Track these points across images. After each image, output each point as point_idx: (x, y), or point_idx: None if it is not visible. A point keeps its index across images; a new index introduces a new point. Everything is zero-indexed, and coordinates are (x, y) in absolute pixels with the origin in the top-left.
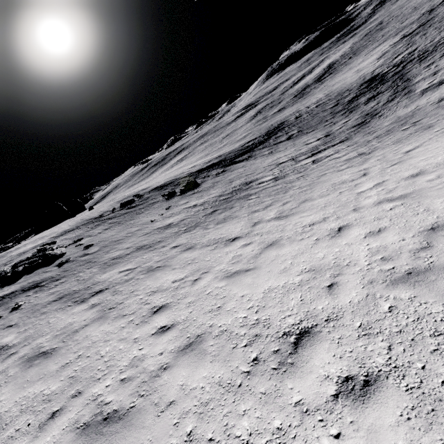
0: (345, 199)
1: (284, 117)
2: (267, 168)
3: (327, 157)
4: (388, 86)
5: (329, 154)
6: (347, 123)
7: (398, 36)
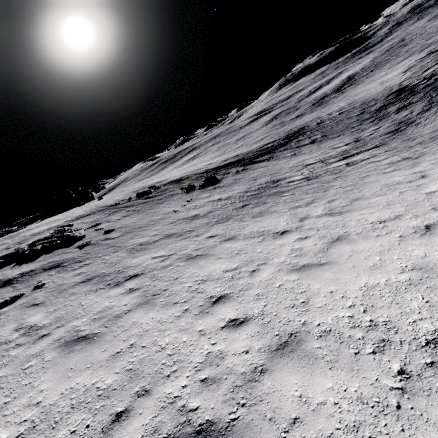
0: (413, 198)
1: (304, 123)
2: (293, 168)
3: (363, 161)
4: (421, 97)
5: (364, 158)
6: (378, 130)
7: (424, 52)
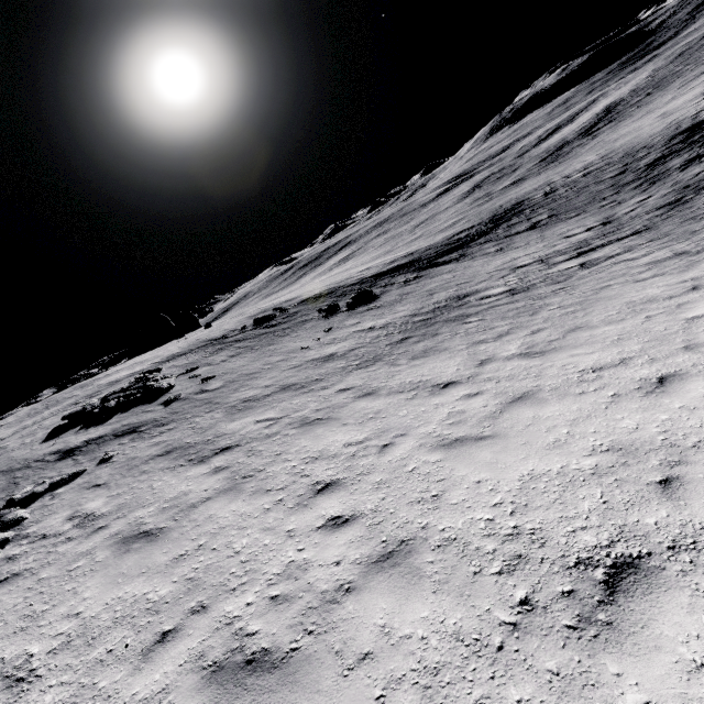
0: (662, 328)
1: (524, 193)
2: (494, 274)
3: (608, 259)
4: None
5: (612, 253)
6: (645, 203)
7: None
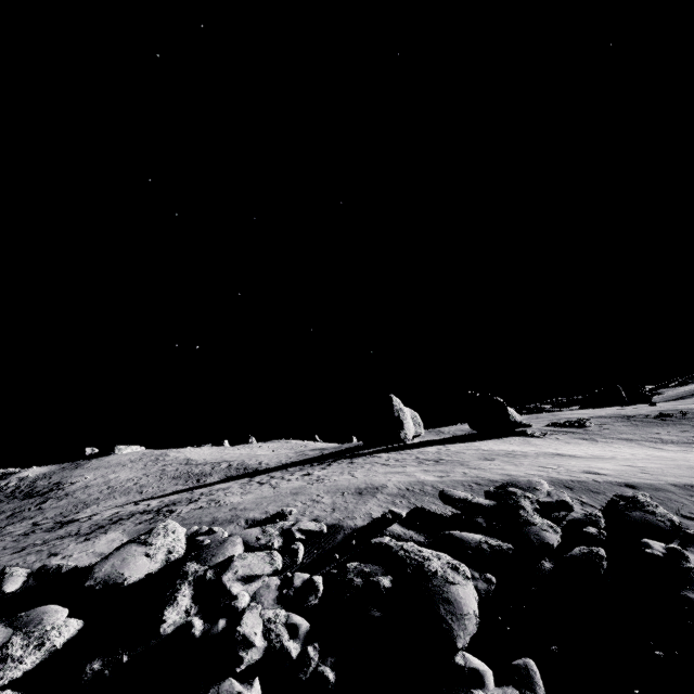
0: None
1: None
2: None
3: None
4: None
5: None
6: None
7: None
